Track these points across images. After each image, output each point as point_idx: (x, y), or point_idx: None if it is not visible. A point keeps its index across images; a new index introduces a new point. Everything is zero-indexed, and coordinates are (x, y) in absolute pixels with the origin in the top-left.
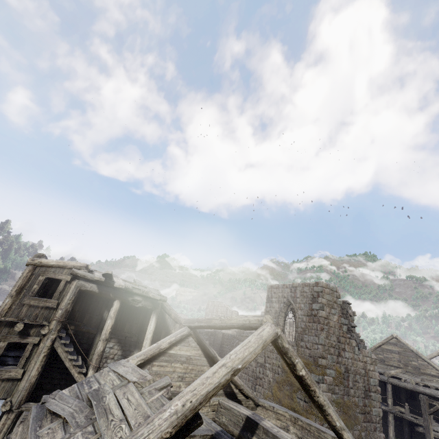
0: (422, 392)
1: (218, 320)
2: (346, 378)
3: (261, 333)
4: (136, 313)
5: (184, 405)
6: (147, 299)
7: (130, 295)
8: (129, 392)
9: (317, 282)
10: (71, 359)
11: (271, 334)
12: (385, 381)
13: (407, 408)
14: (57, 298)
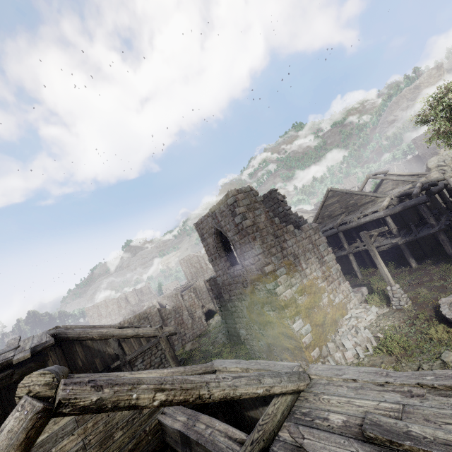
0: (364, 222)
1: None
2: (298, 264)
3: None
4: None
5: None
6: (22, 363)
7: None
8: None
9: (227, 194)
10: None
11: (20, 429)
12: (337, 232)
13: (359, 242)
14: None
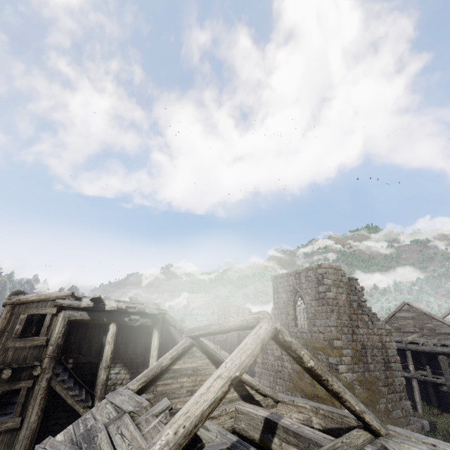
0: (440, 352)
1: (216, 325)
2: (364, 354)
3: (258, 331)
4: (138, 332)
5: (176, 433)
6: (145, 316)
7: (126, 316)
8: (124, 424)
9: (320, 264)
10: (73, 395)
11: (270, 330)
12: (404, 349)
13: (428, 370)
14: (46, 334)
